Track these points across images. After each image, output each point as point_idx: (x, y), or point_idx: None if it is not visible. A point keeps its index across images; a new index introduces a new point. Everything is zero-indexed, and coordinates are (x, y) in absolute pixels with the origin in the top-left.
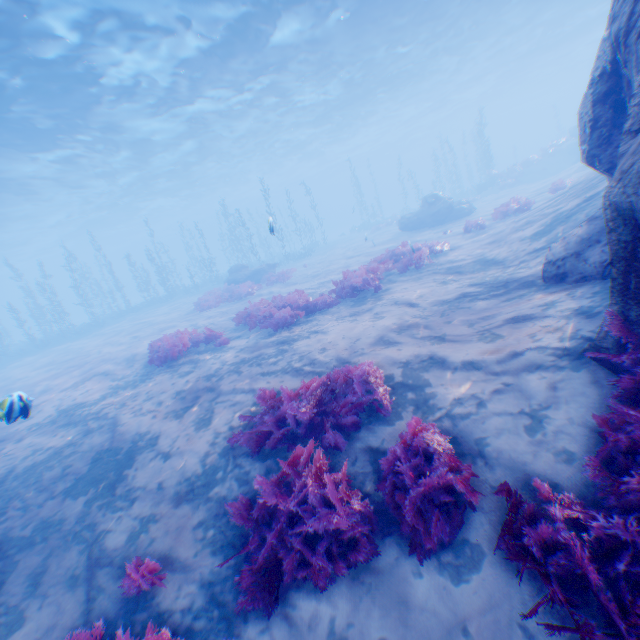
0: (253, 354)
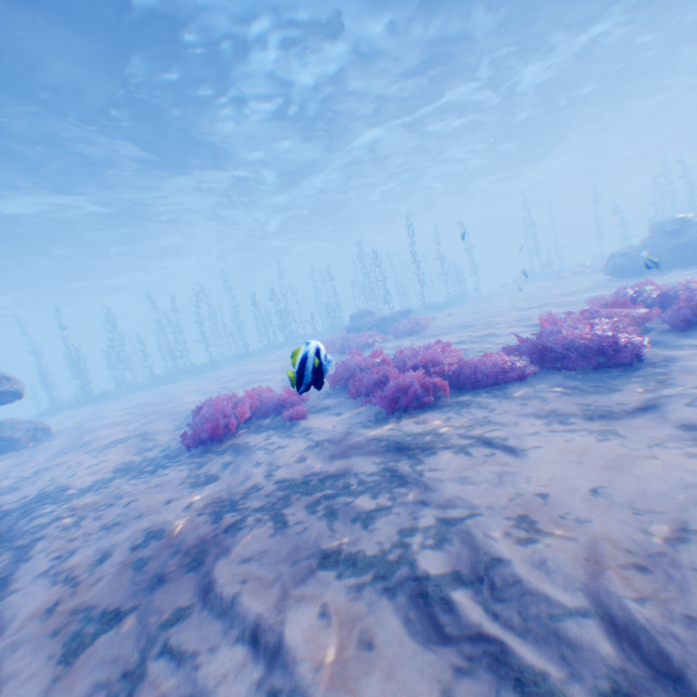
0: (330, 471)
